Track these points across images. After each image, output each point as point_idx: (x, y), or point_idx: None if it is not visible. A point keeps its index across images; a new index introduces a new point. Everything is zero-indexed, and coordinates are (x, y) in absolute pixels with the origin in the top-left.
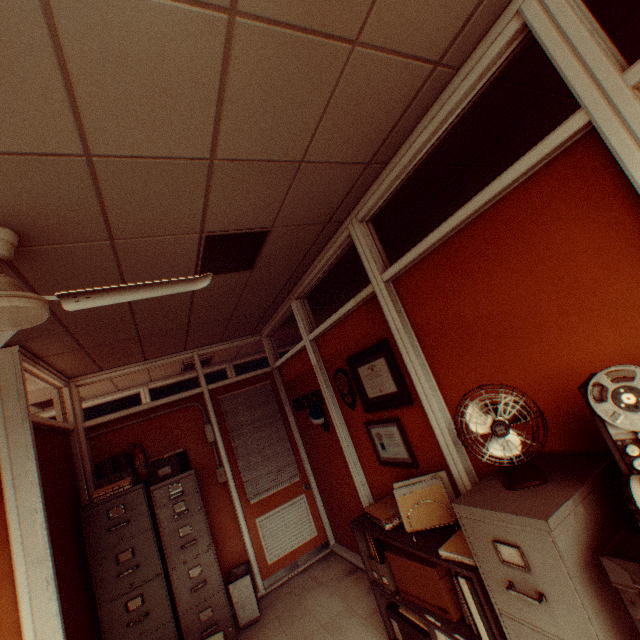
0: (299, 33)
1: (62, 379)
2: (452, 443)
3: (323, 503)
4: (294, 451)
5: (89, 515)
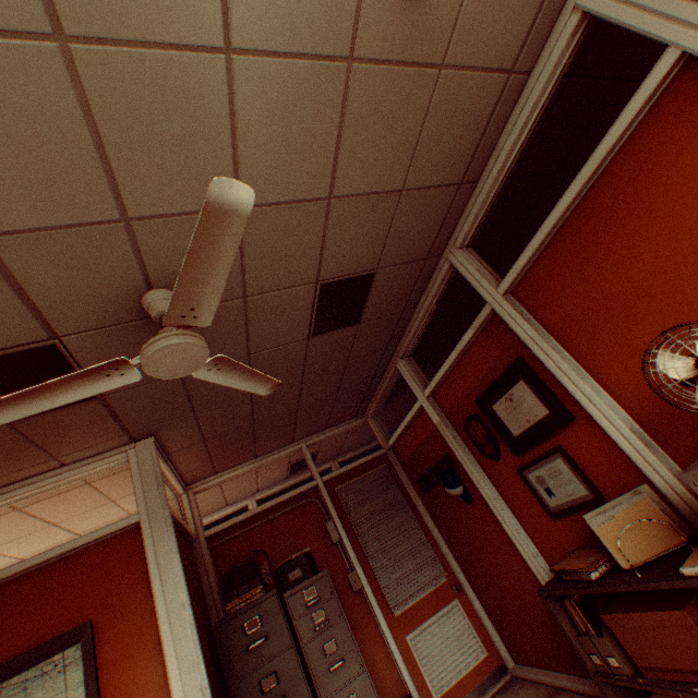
0: (398, 68)
1: (181, 484)
2: (643, 445)
3: (484, 609)
4: (431, 544)
5: (224, 631)
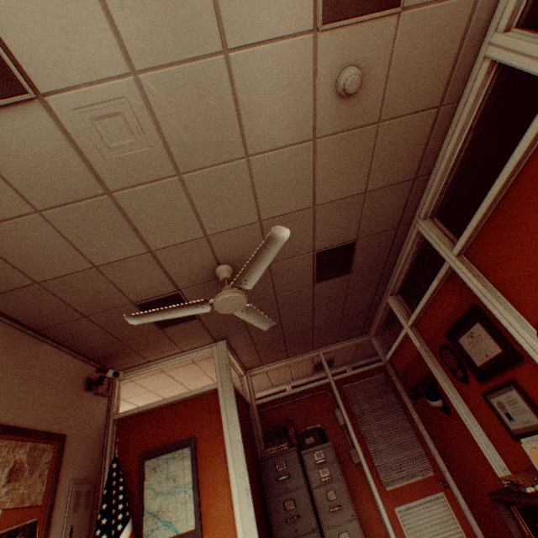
0: (346, 133)
1: (242, 369)
2: None
3: (467, 506)
4: (420, 443)
5: (263, 464)
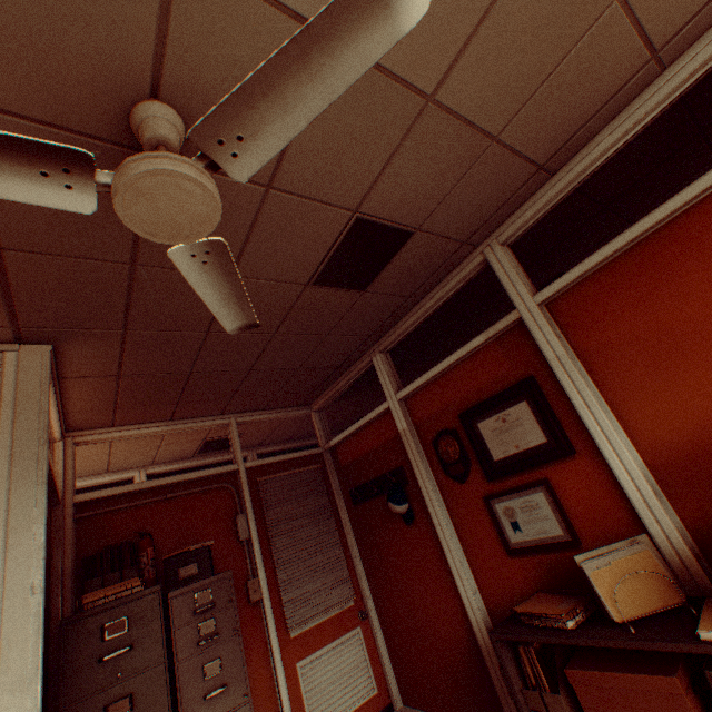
0: None
1: (61, 427)
2: (653, 493)
3: (386, 641)
4: (347, 562)
5: (72, 632)
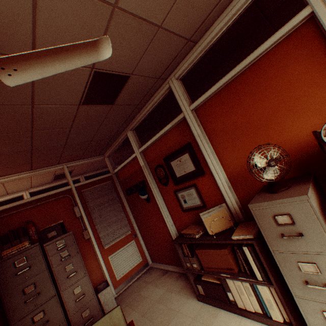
0: None
1: None
2: (228, 188)
3: (144, 243)
4: (127, 218)
5: None
